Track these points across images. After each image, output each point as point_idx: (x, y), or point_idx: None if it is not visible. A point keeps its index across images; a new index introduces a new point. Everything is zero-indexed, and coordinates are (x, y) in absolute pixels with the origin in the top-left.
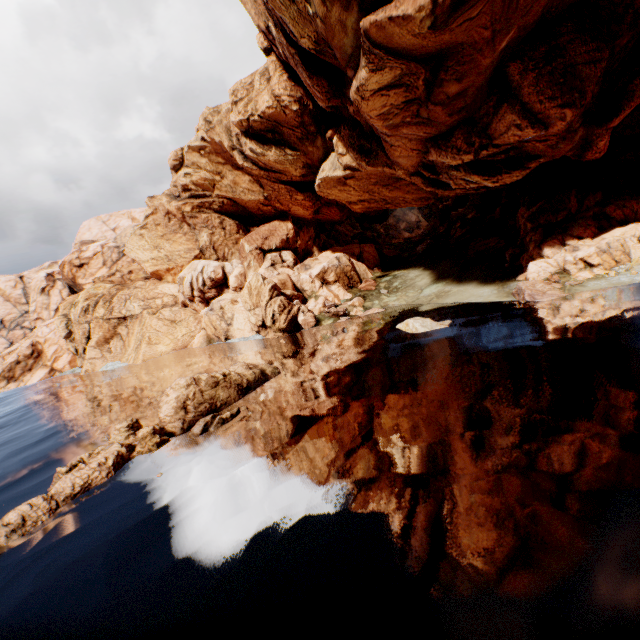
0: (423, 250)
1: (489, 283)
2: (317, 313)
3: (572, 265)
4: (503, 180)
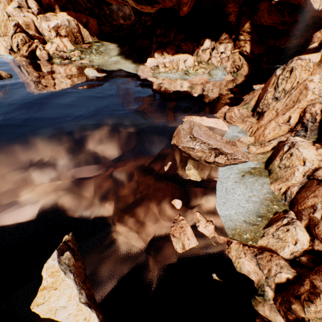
0: (123, 35)
1: (135, 63)
2: (52, 53)
3: (161, 65)
4: (144, 9)
